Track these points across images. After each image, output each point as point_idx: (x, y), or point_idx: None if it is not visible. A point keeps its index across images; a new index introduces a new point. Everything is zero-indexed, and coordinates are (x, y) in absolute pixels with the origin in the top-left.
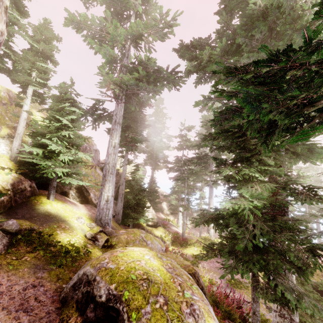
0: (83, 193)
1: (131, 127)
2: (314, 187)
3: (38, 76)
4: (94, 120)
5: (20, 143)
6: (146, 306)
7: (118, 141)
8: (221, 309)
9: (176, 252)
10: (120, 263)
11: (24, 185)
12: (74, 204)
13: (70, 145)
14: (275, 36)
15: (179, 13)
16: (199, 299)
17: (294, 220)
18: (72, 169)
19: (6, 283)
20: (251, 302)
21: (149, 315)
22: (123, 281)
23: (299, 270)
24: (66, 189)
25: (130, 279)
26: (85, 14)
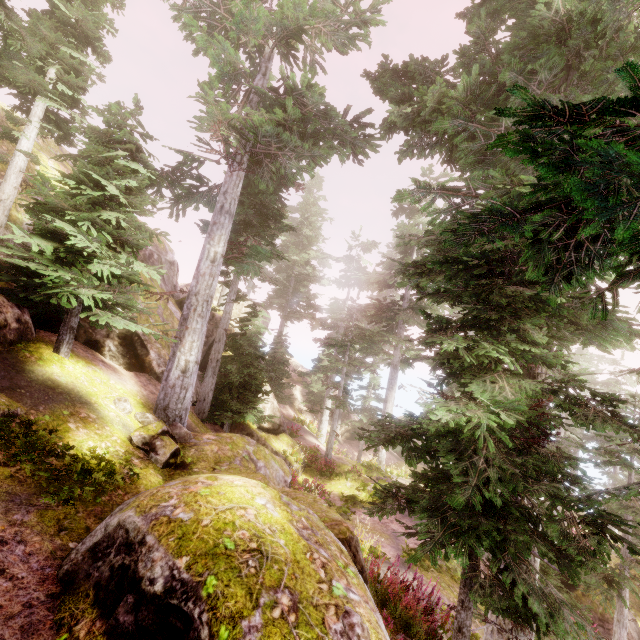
0: (135, 348)
1: (254, 225)
2: (612, 399)
3: (60, 78)
4: (176, 199)
5: (4, 222)
6: (253, 612)
7: (224, 249)
8: (392, 611)
9: (311, 486)
10: (202, 510)
11: (4, 317)
12: (114, 369)
13: (119, 243)
14: (576, 82)
15: None
16: (361, 598)
17: (564, 458)
18: (116, 296)
19: None
20: (457, 608)
21: (257, 634)
22: (206, 552)
23: (561, 558)
24: (98, 335)
25: (223, 548)
26: None
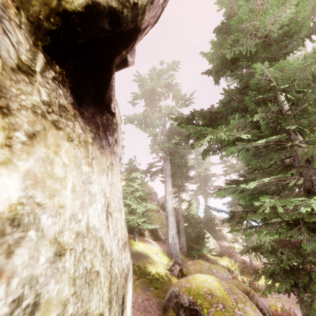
0: (153, 232)
1: (178, 172)
2: None
3: None
4: (151, 176)
5: None
6: (211, 307)
7: (171, 188)
8: None
9: (246, 281)
10: (192, 284)
11: None
12: (150, 242)
13: (141, 199)
14: None
15: (193, 92)
16: (250, 309)
17: None
18: (146, 218)
19: (133, 296)
20: None
21: (214, 312)
22: (196, 294)
23: None
24: (142, 230)
25: (200, 293)
26: (135, 114)
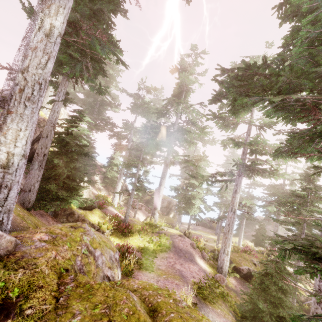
0: None
1: None
2: None
3: None
4: None
5: None
6: None
7: (62, 27)
8: None
9: (122, 248)
10: None
11: None
12: None
13: None
14: None
15: None
16: None
17: None
18: None
19: None
20: None
21: None
22: None
23: None
24: None
25: None
26: None
